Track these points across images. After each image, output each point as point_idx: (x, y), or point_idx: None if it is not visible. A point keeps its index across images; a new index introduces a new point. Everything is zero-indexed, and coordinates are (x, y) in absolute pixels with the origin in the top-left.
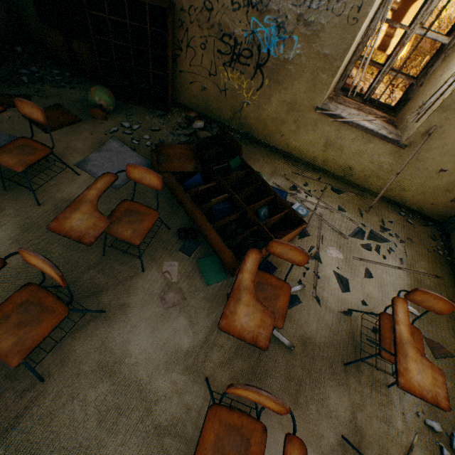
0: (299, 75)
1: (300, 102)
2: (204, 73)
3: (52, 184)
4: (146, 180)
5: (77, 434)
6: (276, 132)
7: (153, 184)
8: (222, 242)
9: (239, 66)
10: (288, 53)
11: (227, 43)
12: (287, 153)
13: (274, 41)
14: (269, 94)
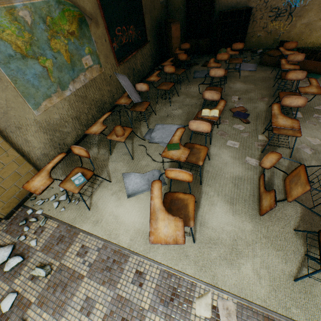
0: (311, 9)
1: (312, 20)
2: (259, 29)
3: (235, 75)
4: (289, 47)
5: (315, 102)
6: (298, 40)
7: (292, 47)
8: (318, 62)
9: (279, 18)
10: (305, 2)
11: (273, 11)
12: (305, 47)
13: (298, 1)
14: (295, 23)
